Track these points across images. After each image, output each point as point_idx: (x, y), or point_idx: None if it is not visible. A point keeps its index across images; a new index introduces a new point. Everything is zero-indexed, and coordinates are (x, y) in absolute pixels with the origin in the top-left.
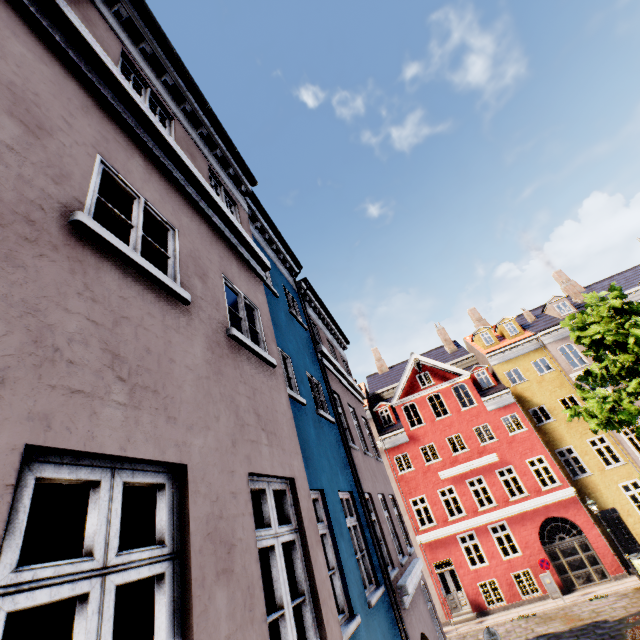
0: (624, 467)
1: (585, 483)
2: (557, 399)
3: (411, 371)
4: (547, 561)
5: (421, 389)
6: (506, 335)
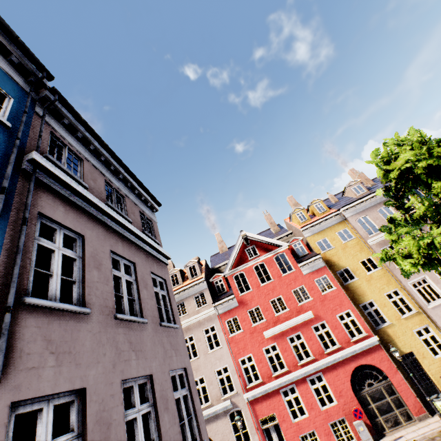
0: (416, 315)
1: (386, 332)
2: (358, 261)
3: (241, 246)
4: (360, 410)
5: (249, 260)
6: (316, 213)
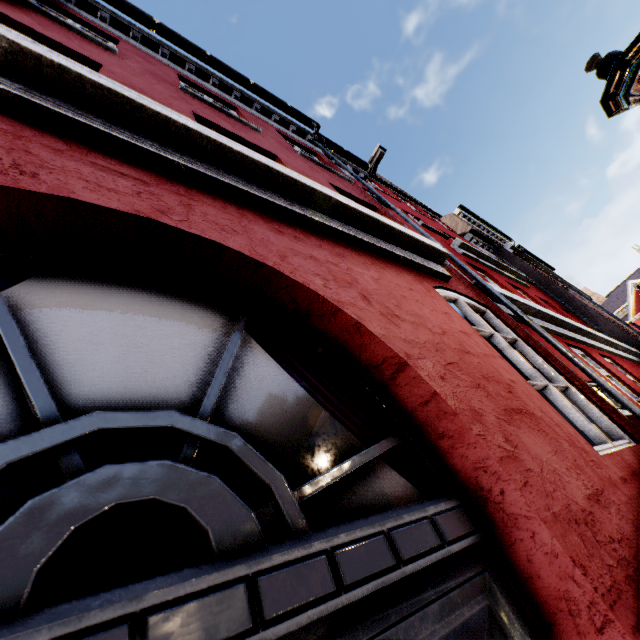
0: None
1: None
2: None
3: (633, 293)
4: None
5: None
6: None
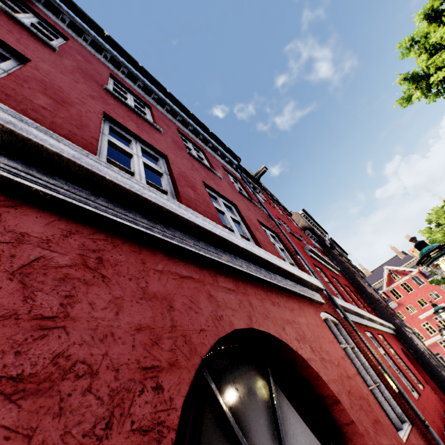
0: None
1: None
2: None
3: (386, 274)
4: None
5: (395, 281)
6: None
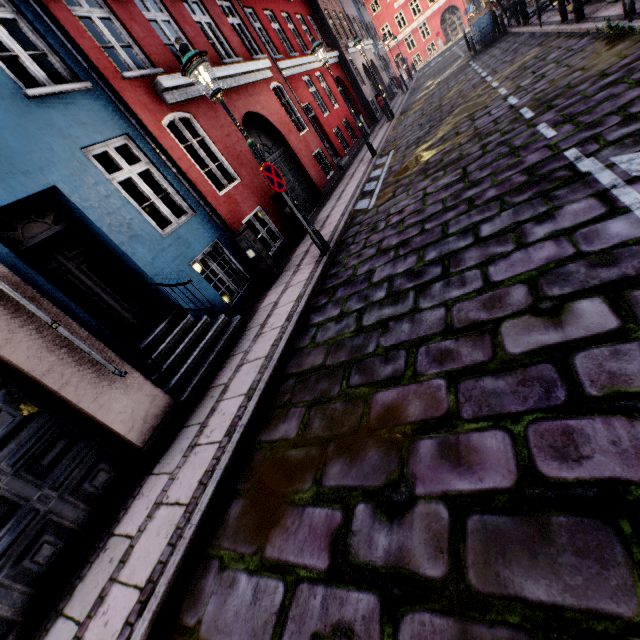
0: None
1: None
2: None
3: None
4: (439, 33)
5: None
6: None
